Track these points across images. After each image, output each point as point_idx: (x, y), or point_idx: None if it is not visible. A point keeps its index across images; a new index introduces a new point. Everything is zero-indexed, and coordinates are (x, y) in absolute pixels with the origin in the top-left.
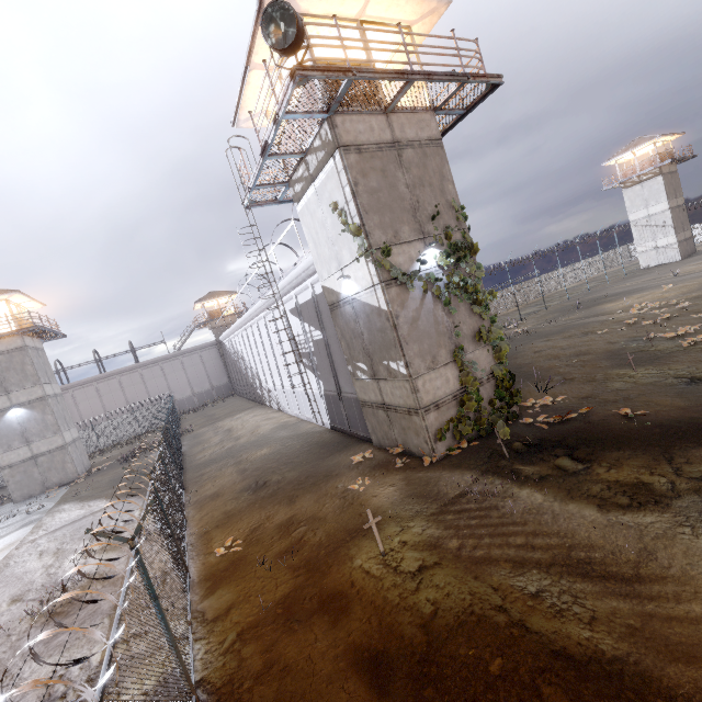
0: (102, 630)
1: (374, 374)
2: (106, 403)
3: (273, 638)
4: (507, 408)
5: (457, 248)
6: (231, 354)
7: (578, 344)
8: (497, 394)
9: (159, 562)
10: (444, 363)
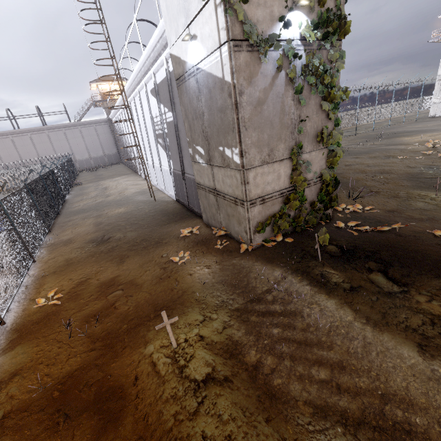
0: None
1: (209, 159)
2: (22, 153)
3: (31, 436)
4: (323, 210)
5: (328, 19)
6: (117, 131)
7: (382, 164)
8: (319, 197)
9: None
10: (280, 159)
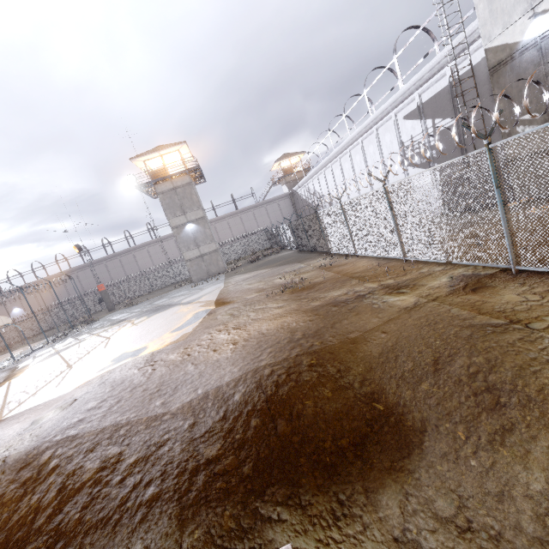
0: (357, 282)
1: None
2: (221, 237)
3: None
4: None
5: None
6: (306, 198)
7: None
8: None
9: (361, 266)
10: None
